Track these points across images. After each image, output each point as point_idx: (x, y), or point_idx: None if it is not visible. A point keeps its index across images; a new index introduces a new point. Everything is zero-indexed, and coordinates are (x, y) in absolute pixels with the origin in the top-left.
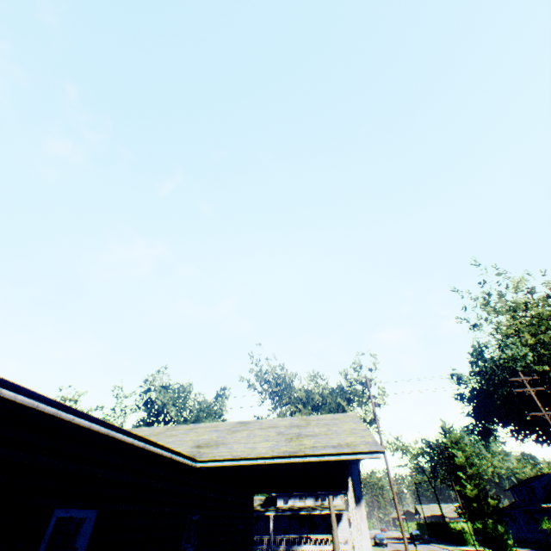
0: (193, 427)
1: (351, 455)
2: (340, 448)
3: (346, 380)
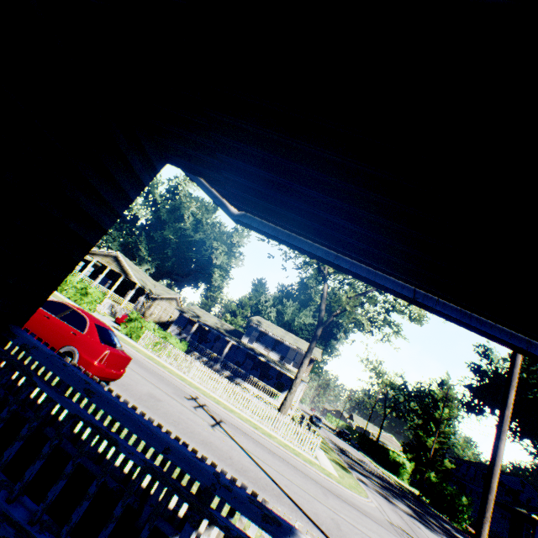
0: None
1: None
2: None
3: None
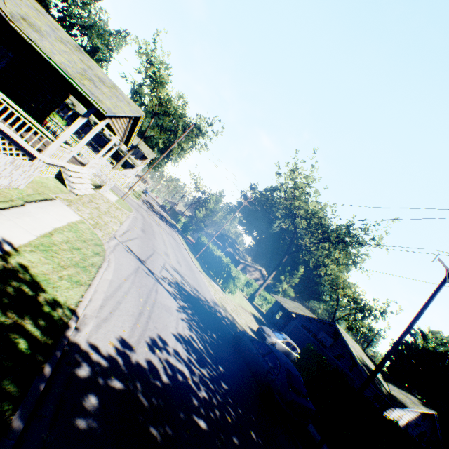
0: (41, 12)
1: (93, 102)
2: (93, 96)
3: (196, 122)
